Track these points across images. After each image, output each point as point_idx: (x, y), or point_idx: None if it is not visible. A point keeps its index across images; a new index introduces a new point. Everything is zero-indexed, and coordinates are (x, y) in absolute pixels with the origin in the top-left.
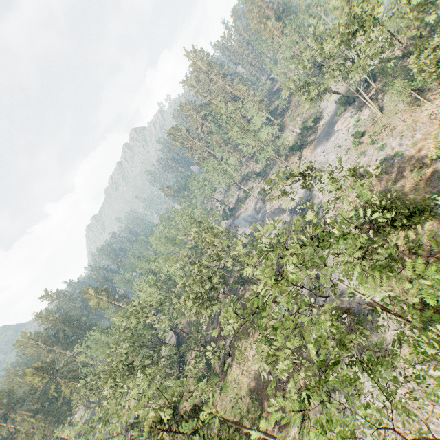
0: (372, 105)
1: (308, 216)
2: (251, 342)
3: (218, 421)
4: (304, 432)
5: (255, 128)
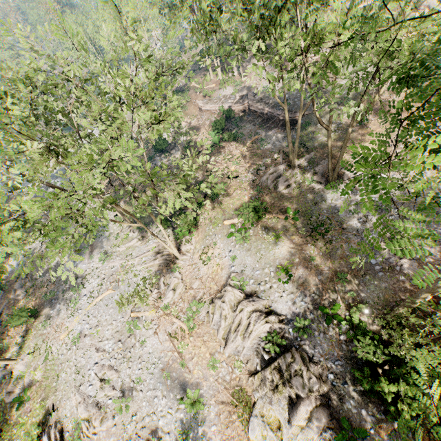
0: None
1: None
2: None
3: None
4: (25, 345)
5: None
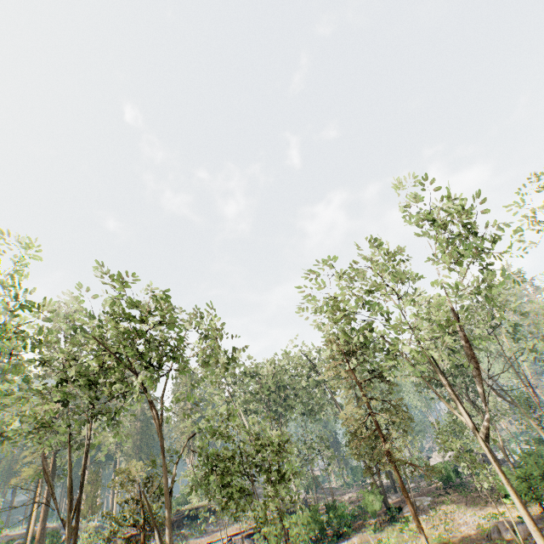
0: None
1: None
2: (473, 509)
3: (425, 381)
4: None
5: None
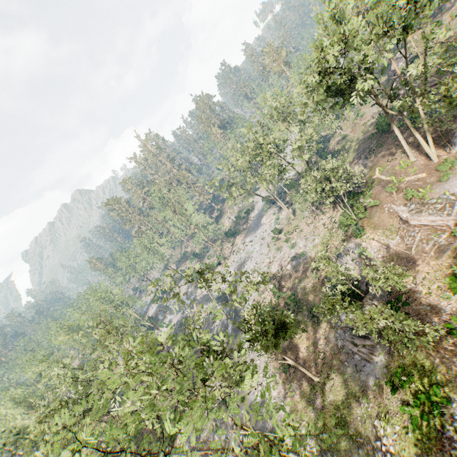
0: (286, 208)
1: (159, 340)
2: None
3: None
4: None
5: (187, 213)
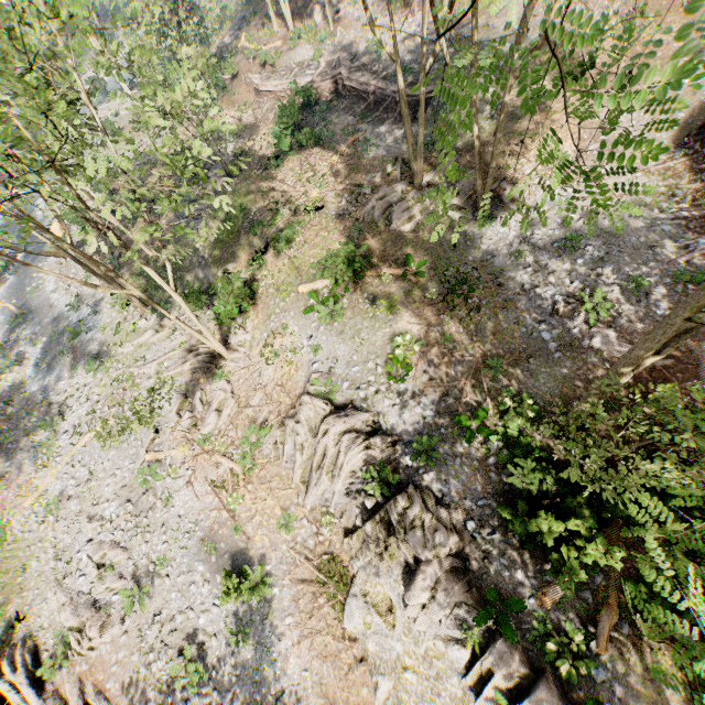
0: (127, 89)
1: None
2: None
3: None
4: None
5: None
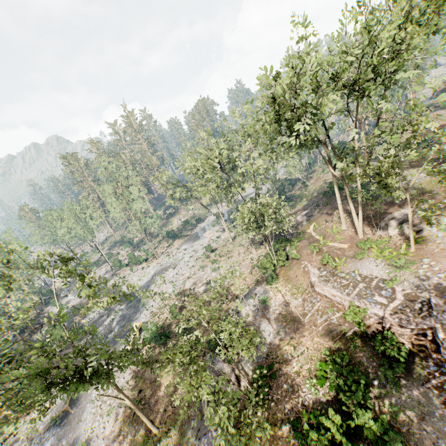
0: (227, 230)
1: None
2: None
3: None
4: None
5: (130, 197)
